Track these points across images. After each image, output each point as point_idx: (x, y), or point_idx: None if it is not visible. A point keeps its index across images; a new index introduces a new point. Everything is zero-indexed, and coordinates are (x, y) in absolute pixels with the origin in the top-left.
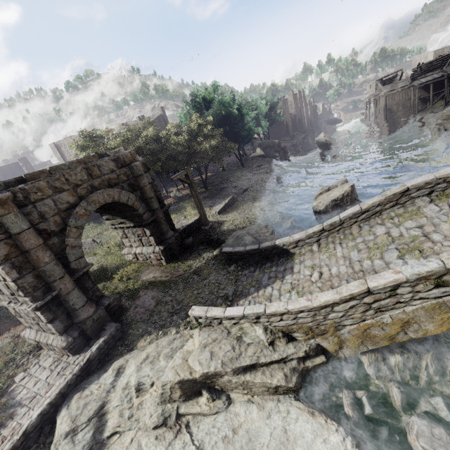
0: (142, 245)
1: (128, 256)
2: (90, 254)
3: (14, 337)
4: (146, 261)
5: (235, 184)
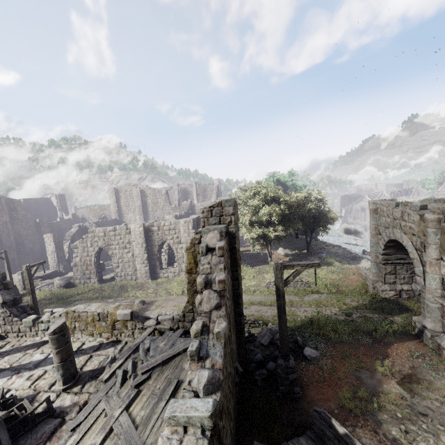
0: (411, 282)
1: (387, 293)
2: (307, 291)
3: (418, 357)
4: (411, 299)
5: (330, 251)
